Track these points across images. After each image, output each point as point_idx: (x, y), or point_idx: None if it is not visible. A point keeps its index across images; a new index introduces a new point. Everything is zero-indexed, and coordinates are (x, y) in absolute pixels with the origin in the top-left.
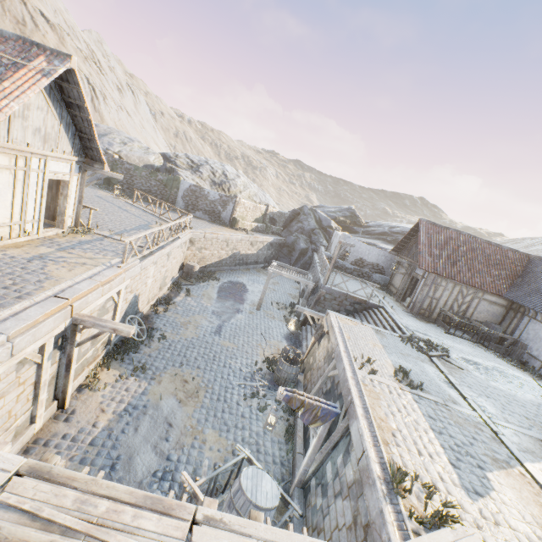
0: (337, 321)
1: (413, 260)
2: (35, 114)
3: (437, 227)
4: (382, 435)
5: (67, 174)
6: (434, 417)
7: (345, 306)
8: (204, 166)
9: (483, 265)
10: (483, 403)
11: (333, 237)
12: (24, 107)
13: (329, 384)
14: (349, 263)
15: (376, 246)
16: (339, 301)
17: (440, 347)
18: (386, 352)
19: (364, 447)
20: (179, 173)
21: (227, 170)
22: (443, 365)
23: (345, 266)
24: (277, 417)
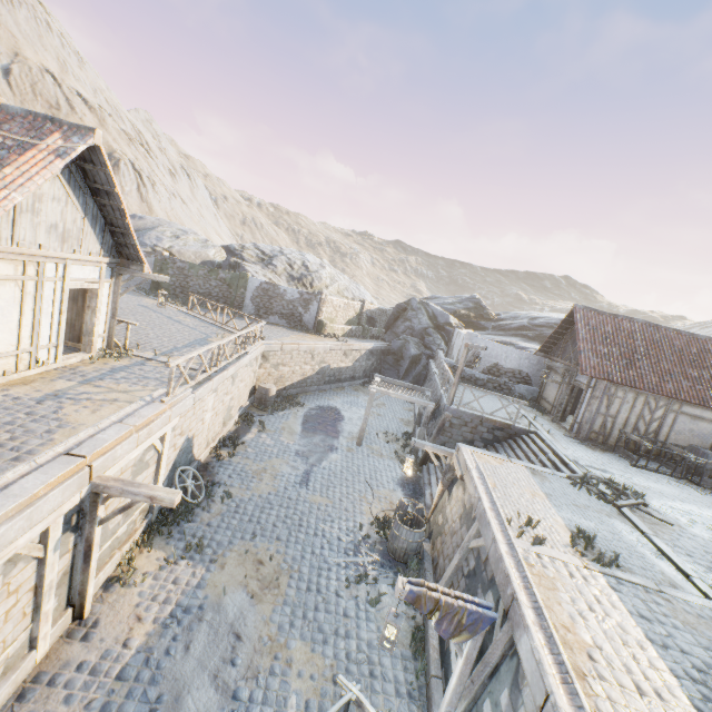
0: (474, 460)
1: (571, 363)
2: (49, 207)
3: (600, 315)
4: (572, 659)
5: (95, 280)
6: (647, 615)
7: (480, 433)
8: (278, 257)
9: (674, 364)
10: None
11: (454, 337)
12: (34, 199)
13: (473, 560)
14: (480, 372)
15: (514, 346)
16: (471, 428)
17: (630, 490)
18: (553, 505)
19: (547, 687)
20: (247, 268)
21: (308, 260)
22: (641, 520)
23: (474, 376)
24: (398, 627)
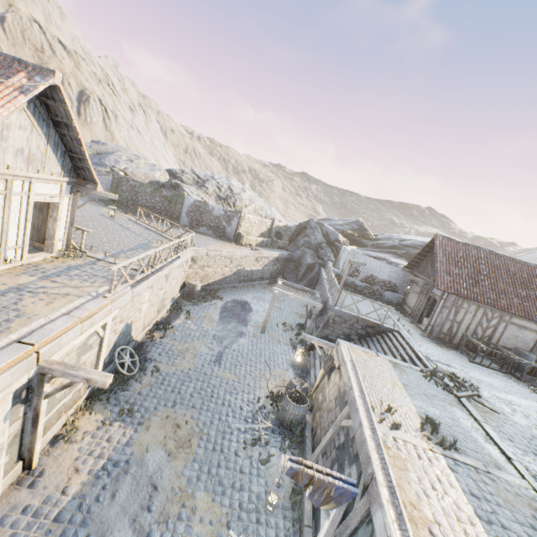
0: (349, 353)
1: (429, 278)
2: (16, 134)
3: (454, 243)
4: (416, 534)
5: (56, 195)
6: (477, 494)
7: (356, 329)
8: (210, 181)
9: (508, 285)
10: (532, 465)
11: (341, 252)
12: (2, 127)
13: (343, 436)
14: (359, 280)
15: (386, 261)
16: (349, 325)
17: (468, 382)
18: (408, 394)
19: None
20: (184, 188)
21: (233, 185)
22: (475, 408)
23: (354, 283)
24: (279, 496)
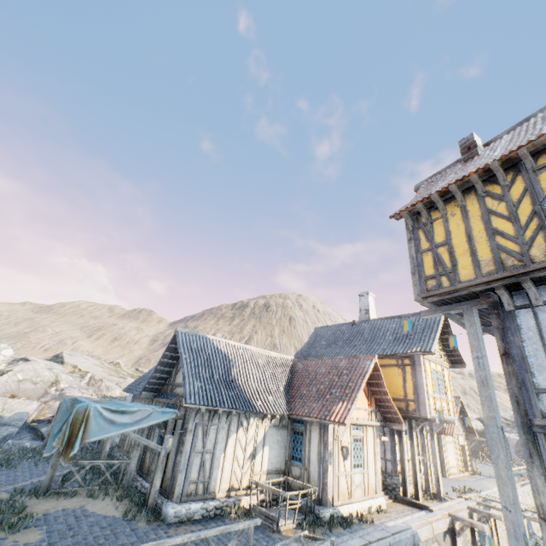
0: None
1: None
2: None
3: None
4: None
5: (462, 441)
6: None
7: None
8: None
9: None
10: None
11: None
12: None
13: None
14: None
15: None
16: None
17: None
18: None
19: None
20: None
21: None
22: None
23: None
24: None
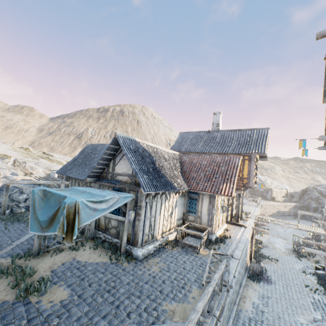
0: None
1: None
2: None
3: None
4: None
5: None
6: None
7: None
8: None
9: None
10: None
11: None
12: None
13: None
14: None
15: None
16: None
17: None
18: None
19: None
20: None
21: (260, 178)
22: None
23: None
24: None
